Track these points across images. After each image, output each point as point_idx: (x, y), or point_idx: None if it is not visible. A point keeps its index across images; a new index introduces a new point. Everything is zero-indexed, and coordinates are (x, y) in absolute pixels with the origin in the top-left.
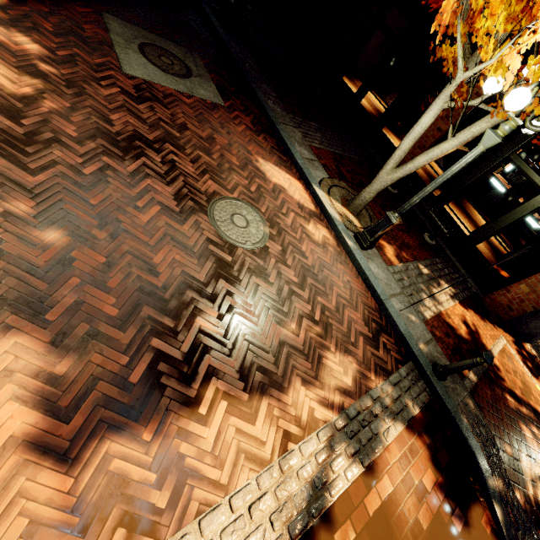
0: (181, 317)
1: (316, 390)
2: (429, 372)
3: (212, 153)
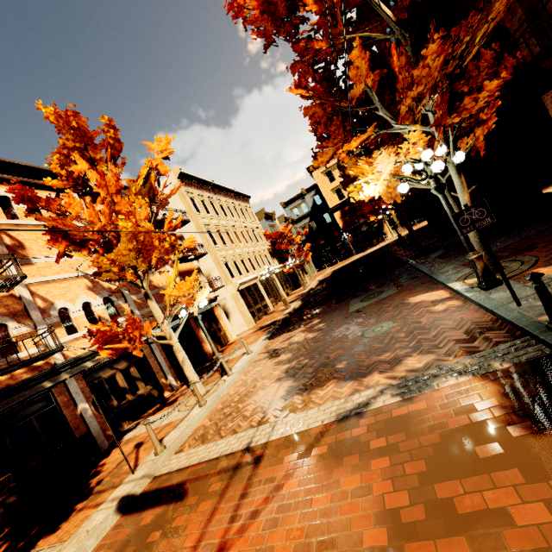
0: (331, 367)
1: (387, 374)
2: (539, 332)
3: (377, 313)
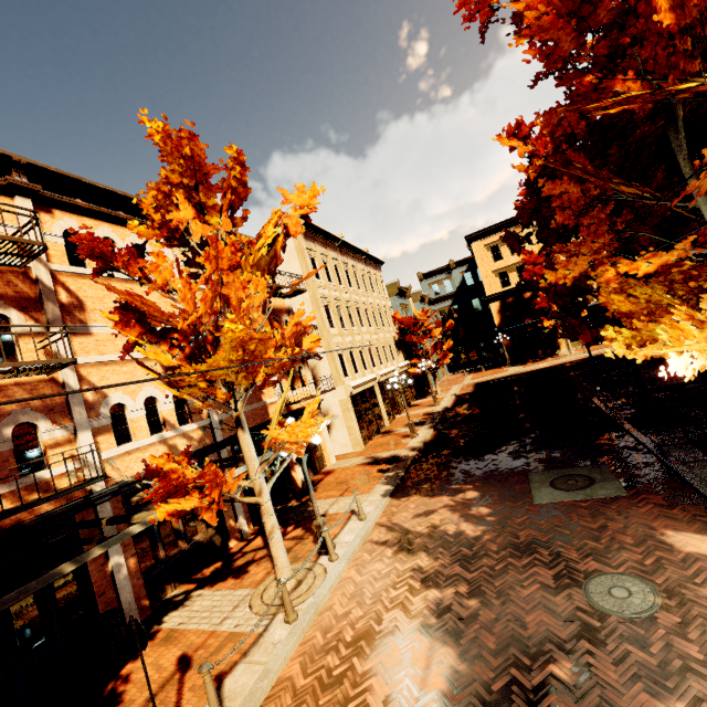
0: (537, 660)
1: None
2: None
3: (600, 538)
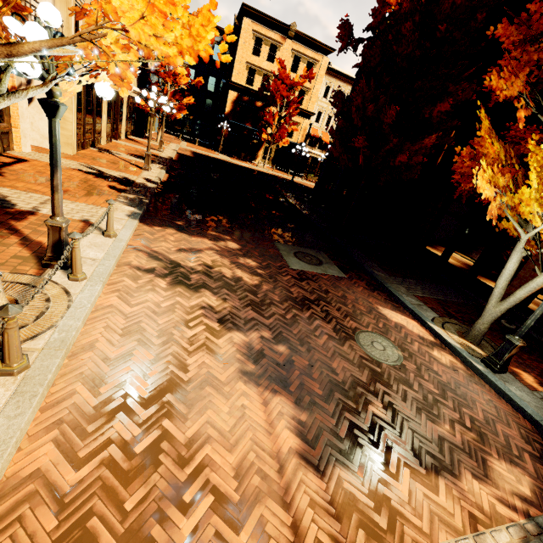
0: (359, 403)
1: (490, 487)
2: None
3: (347, 304)
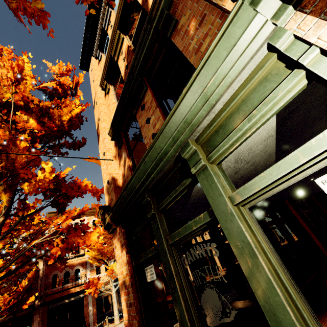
0: None
1: None
2: None
3: None
